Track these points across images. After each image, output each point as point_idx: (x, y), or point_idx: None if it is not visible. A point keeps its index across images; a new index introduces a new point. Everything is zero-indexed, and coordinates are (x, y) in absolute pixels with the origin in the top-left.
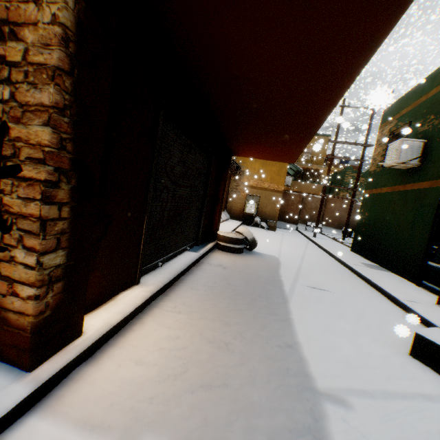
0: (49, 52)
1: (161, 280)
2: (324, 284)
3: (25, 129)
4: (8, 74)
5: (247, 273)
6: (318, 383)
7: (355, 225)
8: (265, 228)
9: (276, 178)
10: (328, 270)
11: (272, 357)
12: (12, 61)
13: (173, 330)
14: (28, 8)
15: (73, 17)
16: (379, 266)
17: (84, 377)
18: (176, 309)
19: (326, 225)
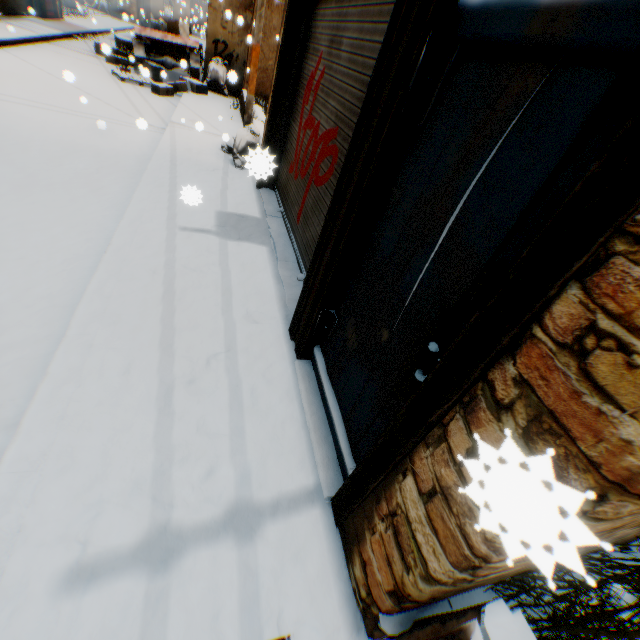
0: None
1: None
2: None
3: None
4: None
5: None
6: None
7: None
8: None
9: None
10: None
11: None
12: None
13: None
14: None
15: None
16: None
17: None
18: None
19: None
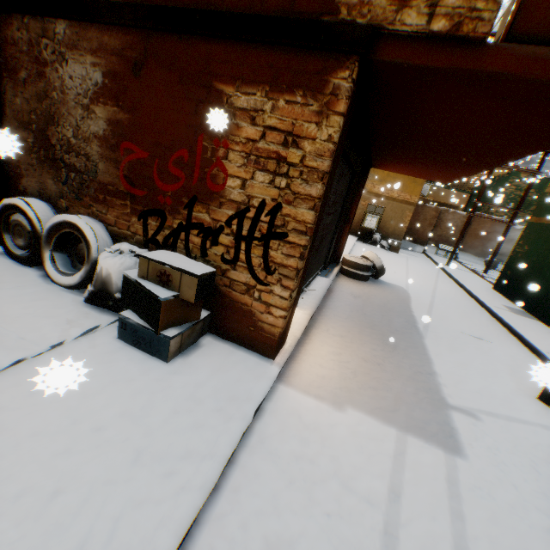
0: (321, 160)
1: (312, 305)
2: (459, 326)
3: (293, 209)
4: (286, 170)
5: (379, 304)
6: (454, 402)
7: (504, 254)
8: (386, 248)
9: (410, 186)
10: (463, 310)
11: (416, 379)
12: (290, 161)
13: (335, 348)
14: (309, 126)
15: (339, 134)
16: (526, 312)
17: (293, 369)
18: (330, 331)
19: (465, 250)
